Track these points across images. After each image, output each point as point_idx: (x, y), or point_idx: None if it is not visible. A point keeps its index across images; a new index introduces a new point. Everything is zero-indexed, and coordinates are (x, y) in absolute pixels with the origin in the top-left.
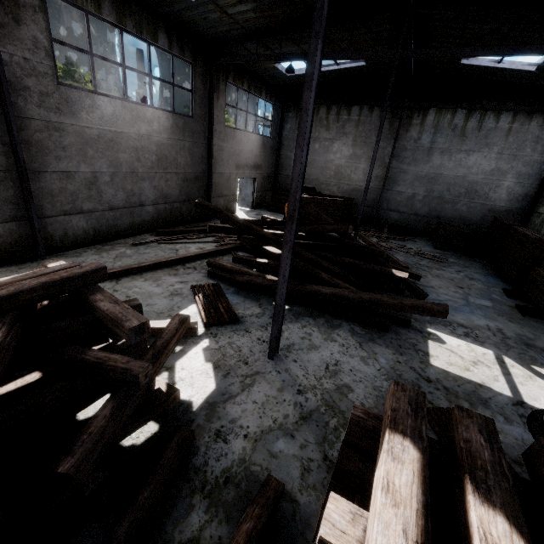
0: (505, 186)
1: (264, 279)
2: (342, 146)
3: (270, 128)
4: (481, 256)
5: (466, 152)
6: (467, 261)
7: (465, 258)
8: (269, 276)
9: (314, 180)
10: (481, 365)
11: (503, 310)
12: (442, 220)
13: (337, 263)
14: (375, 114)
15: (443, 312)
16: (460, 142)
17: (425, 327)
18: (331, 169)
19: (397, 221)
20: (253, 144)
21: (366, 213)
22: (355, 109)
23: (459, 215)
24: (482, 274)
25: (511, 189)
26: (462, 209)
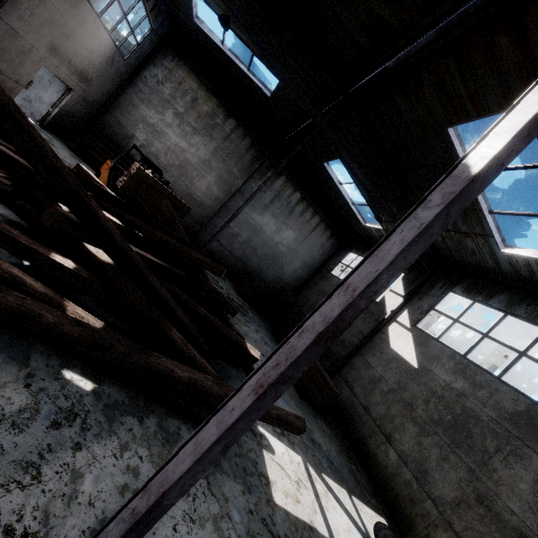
0: (294, 265)
1: (65, 316)
2: (202, 145)
3: (132, 50)
4: (263, 314)
5: (287, 226)
6: (258, 318)
7: (257, 314)
8: (71, 305)
9: (152, 154)
10: (303, 487)
11: (290, 390)
12: (247, 268)
13: (189, 310)
14: (245, 142)
15: (302, 430)
16: (287, 215)
17: (256, 424)
18: (179, 158)
19: (213, 249)
20: (99, 45)
21: (190, 226)
22: (232, 122)
23: (260, 270)
24: (269, 338)
25: (296, 270)
26: (264, 267)
